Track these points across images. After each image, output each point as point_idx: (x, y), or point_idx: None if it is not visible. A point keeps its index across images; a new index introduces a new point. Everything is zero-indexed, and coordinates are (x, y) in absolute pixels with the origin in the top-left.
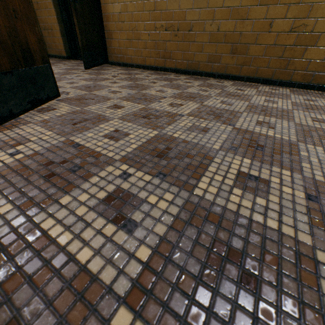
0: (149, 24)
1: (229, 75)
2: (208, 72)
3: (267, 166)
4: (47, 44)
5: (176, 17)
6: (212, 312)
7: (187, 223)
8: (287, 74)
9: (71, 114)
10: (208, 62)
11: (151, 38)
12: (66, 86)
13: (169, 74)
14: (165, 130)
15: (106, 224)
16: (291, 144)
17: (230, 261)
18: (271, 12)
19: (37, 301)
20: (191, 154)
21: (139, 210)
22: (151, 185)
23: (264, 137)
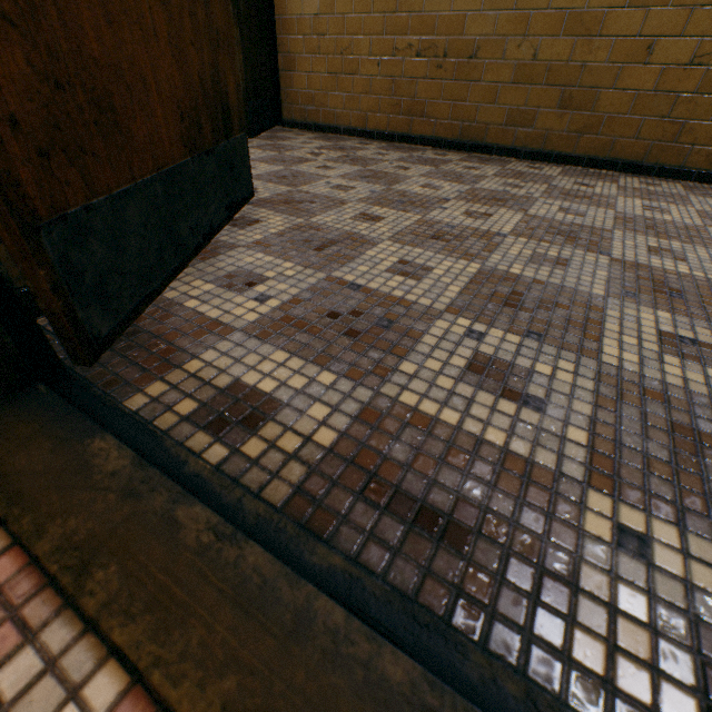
0: (380, 40)
1: (551, 153)
2: (506, 146)
3: (701, 324)
4: None
5: (443, 27)
6: (710, 499)
7: (615, 402)
8: (677, 154)
9: (296, 231)
10: (507, 124)
11: (383, 72)
12: None
13: (421, 150)
14: (490, 262)
15: (494, 400)
16: None
17: (705, 447)
18: (652, 23)
19: (471, 484)
20: (561, 303)
21: (531, 384)
22: (525, 349)
23: (675, 277)
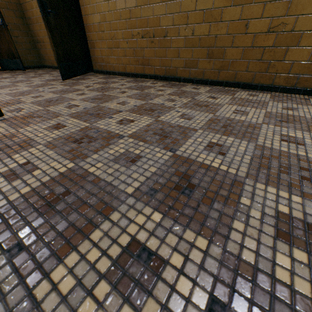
0: (126, 32)
1: (207, 80)
2: (187, 77)
3: (182, 226)
4: (41, 56)
5: (151, 23)
6: None
7: None
8: (269, 78)
9: None
10: (185, 67)
11: (129, 46)
12: (28, 100)
13: (147, 81)
14: (86, 161)
15: None
16: (234, 183)
17: None
18: (246, 12)
19: None
20: (89, 203)
21: None
22: None
23: (205, 170)
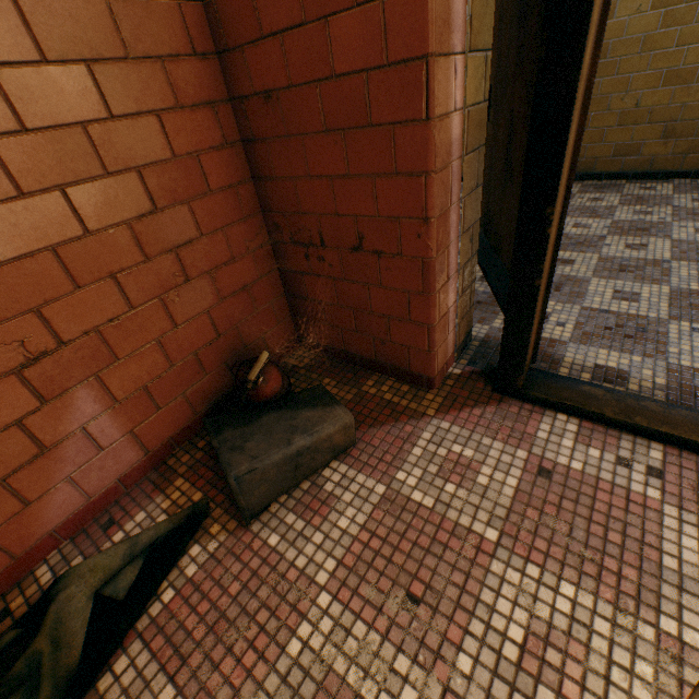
0: None
1: (657, 172)
2: (614, 172)
3: None
4: None
5: None
6: None
7: None
8: None
9: None
10: (614, 156)
11: None
12: None
13: None
14: (672, 284)
15: None
16: None
17: None
18: None
19: None
20: None
21: None
22: None
23: None
